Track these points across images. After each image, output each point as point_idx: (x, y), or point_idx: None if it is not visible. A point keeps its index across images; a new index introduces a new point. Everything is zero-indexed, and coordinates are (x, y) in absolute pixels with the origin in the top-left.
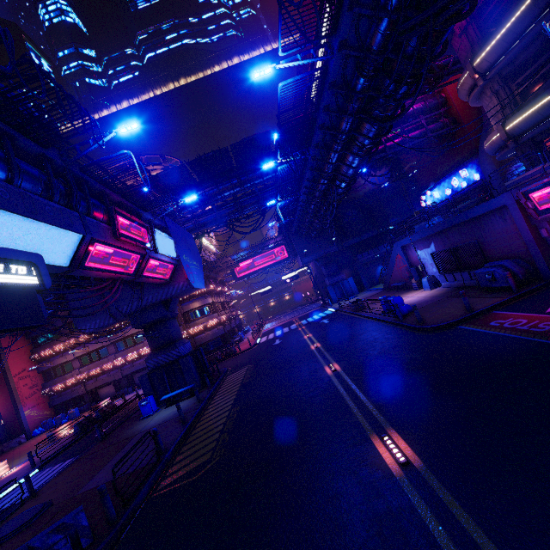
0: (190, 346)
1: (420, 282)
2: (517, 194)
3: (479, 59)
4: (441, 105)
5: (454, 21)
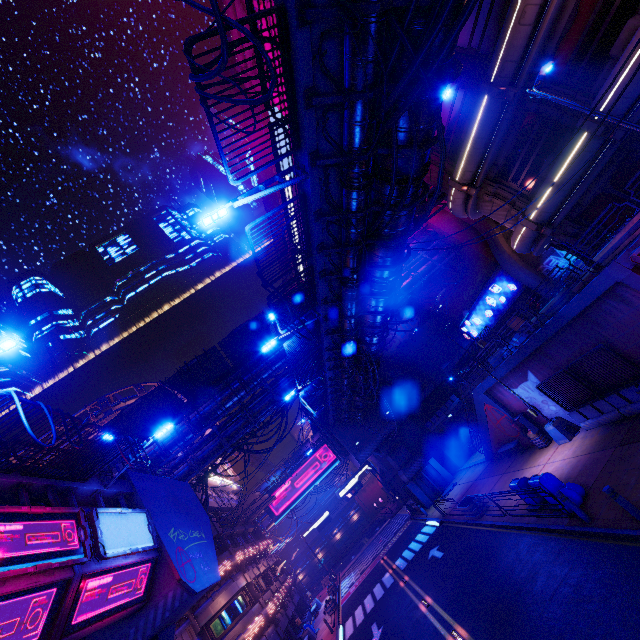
0: None
1: (542, 433)
2: (632, 259)
3: (460, 173)
4: (433, 237)
5: (446, 79)
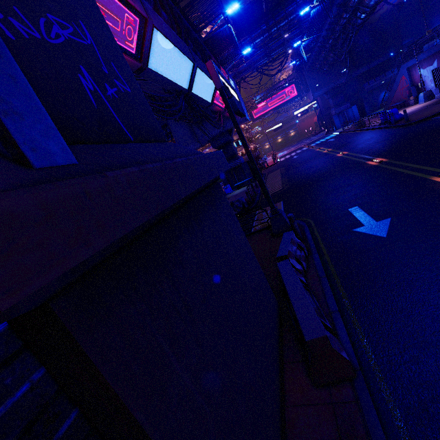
0: (243, 159)
1: (417, 98)
2: None
3: None
4: None
5: None
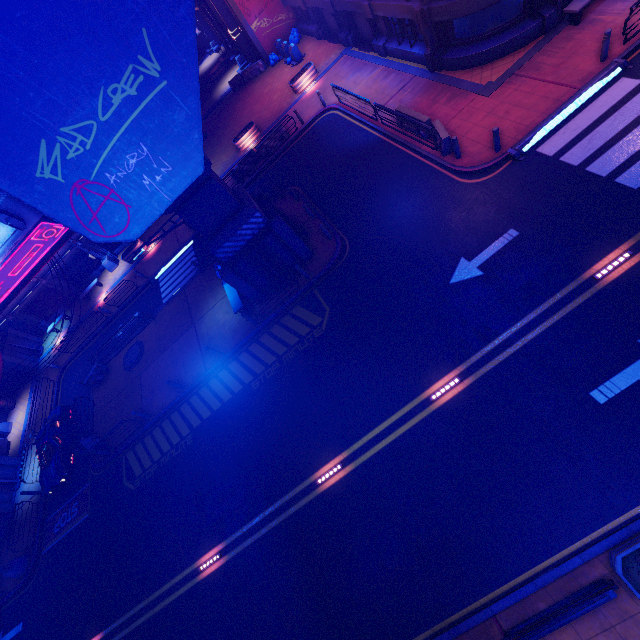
0: (258, 221)
1: None
2: None
3: None
4: None
5: None
